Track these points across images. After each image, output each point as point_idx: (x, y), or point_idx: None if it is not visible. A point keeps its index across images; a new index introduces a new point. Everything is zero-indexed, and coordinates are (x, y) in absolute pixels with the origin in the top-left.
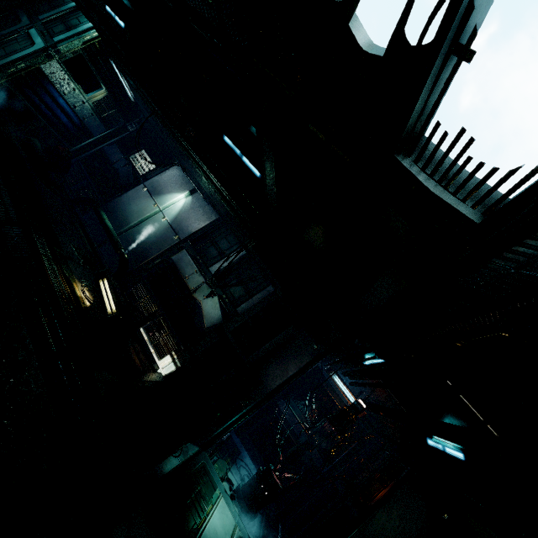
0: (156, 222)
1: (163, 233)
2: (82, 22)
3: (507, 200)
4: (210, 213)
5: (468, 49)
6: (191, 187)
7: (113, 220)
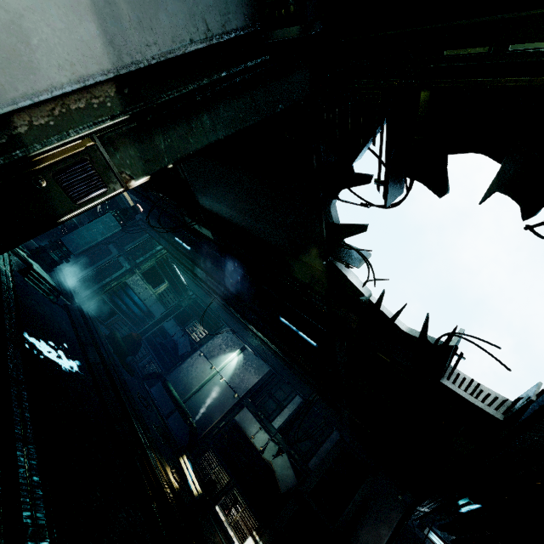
0: (215, 384)
1: (223, 393)
2: (155, 245)
3: (511, 402)
4: (262, 366)
5: (461, 356)
6: (240, 345)
7: (177, 389)
